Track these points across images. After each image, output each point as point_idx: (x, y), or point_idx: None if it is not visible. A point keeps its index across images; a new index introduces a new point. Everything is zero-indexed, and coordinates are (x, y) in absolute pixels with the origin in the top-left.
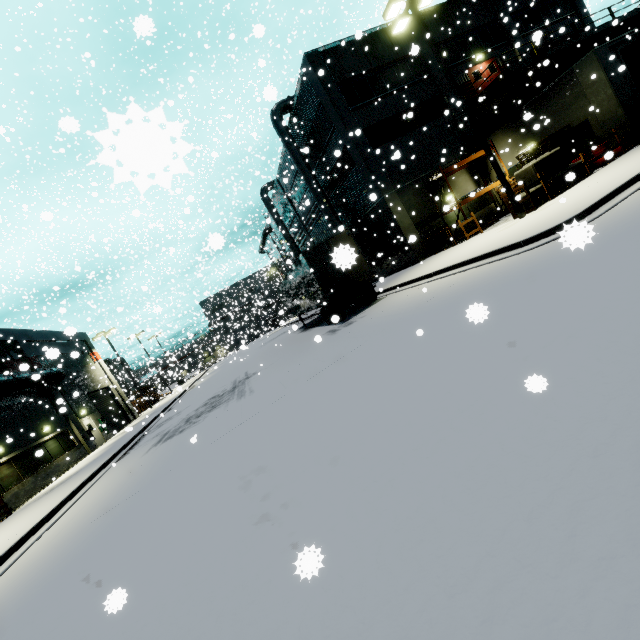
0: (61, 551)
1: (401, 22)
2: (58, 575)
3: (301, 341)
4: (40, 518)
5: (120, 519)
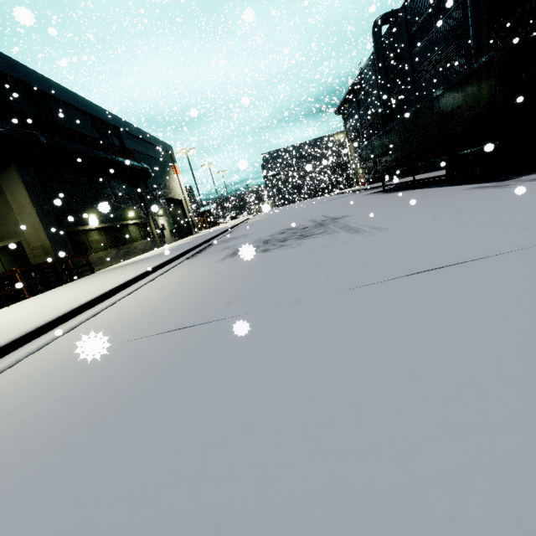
0: (103, 374)
1: None
2: (61, 493)
3: (406, 197)
4: (104, 290)
5: (218, 377)
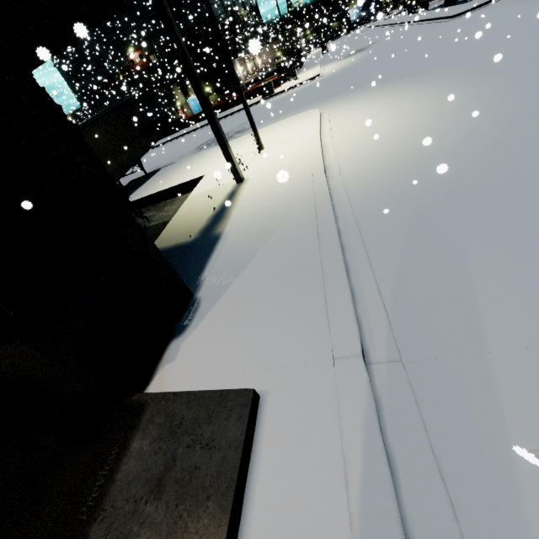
0: None
1: None
2: None
3: None
4: None
5: None
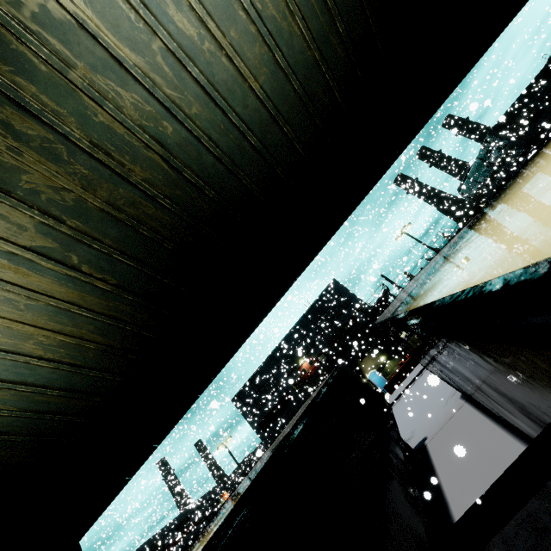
0: None
1: (227, 443)
2: None
3: None
4: None
5: None
